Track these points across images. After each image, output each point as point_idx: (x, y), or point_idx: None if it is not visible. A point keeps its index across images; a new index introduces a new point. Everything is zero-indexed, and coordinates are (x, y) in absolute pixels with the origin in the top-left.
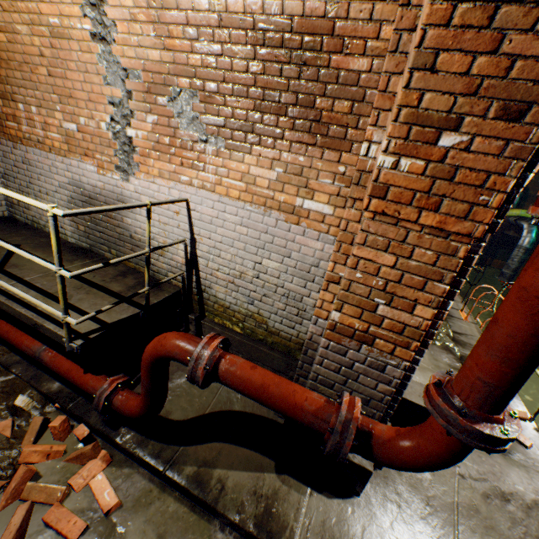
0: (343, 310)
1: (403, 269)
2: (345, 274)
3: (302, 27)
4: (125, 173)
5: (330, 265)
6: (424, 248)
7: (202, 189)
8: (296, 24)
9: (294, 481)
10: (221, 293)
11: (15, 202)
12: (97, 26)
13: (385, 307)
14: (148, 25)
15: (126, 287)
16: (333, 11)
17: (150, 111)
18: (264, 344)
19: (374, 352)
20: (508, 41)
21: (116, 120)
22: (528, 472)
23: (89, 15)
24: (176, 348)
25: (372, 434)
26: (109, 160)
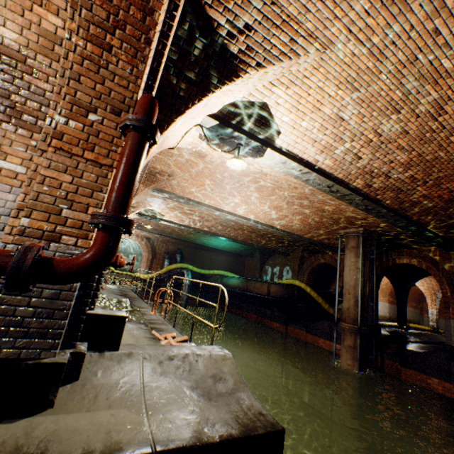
0: (33, 216)
1: (79, 185)
2: (35, 188)
3: (2, 50)
4: None
5: (22, 196)
6: (90, 173)
7: None
8: None
9: None
10: None
11: None
12: None
13: (68, 211)
14: None
15: None
16: (26, 52)
17: None
18: None
19: (62, 247)
20: (107, 83)
21: None
22: (184, 346)
23: None
24: None
25: (55, 259)
26: None
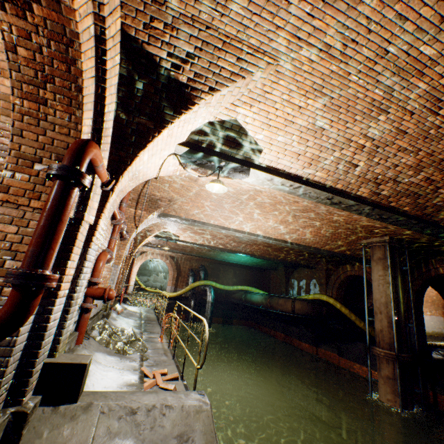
0: None
1: (24, 234)
2: None
3: None
4: None
5: None
6: (37, 221)
7: None
8: None
9: None
10: None
11: None
12: None
13: (12, 261)
14: None
15: None
16: None
17: None
18: None
19: (3, 300)
20: (49, 133)
21: None
22: (158, 393)
23: None
24: None
25: None
26: None
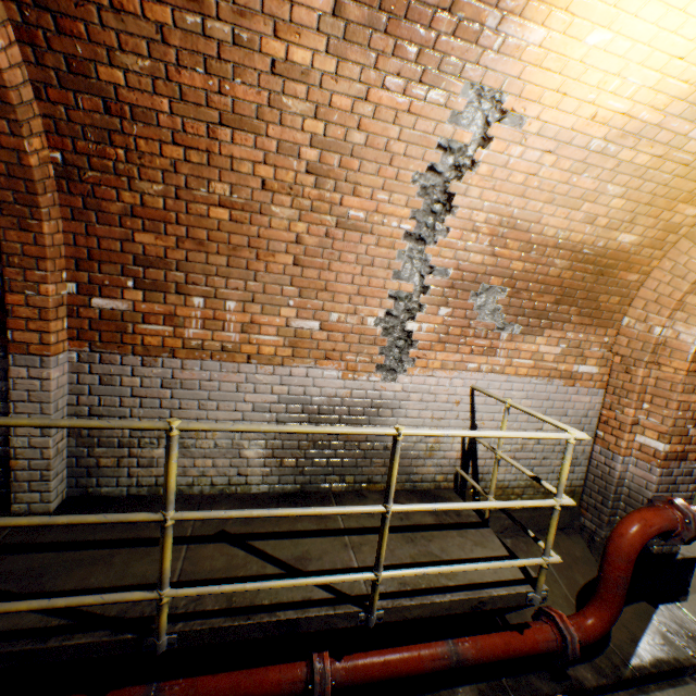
0: (670, 441)
1: None
2: (672, 415)
3: (611, 255)
4: (391, 372)
5: (632, 412)
6: None
7: (490, 372)
8: (608, 253)
9: (666, 606)
10: (499, 474)
11: (105, 463)
12: (421, 228)
13: (692, 429)
14: (486, 236)
15: (429, 513)
16: (632, 250)
17: (445, 304)
18: (542, 508)
19: (686, 463)
20: None
21: (394, 313)
22: None
23: (419, 218)
24: (663, 521)
25: None
26: (367, 360)
